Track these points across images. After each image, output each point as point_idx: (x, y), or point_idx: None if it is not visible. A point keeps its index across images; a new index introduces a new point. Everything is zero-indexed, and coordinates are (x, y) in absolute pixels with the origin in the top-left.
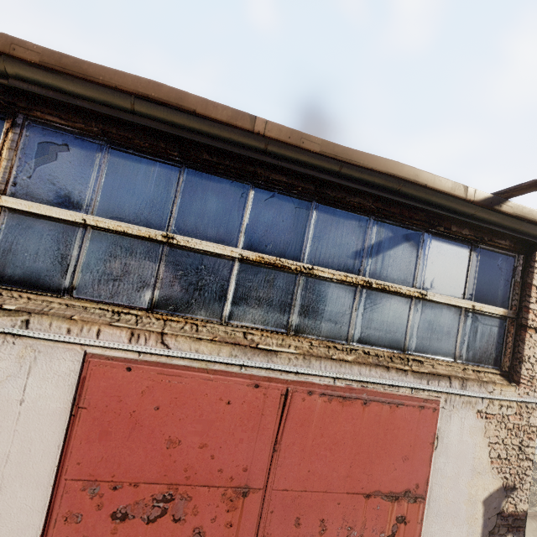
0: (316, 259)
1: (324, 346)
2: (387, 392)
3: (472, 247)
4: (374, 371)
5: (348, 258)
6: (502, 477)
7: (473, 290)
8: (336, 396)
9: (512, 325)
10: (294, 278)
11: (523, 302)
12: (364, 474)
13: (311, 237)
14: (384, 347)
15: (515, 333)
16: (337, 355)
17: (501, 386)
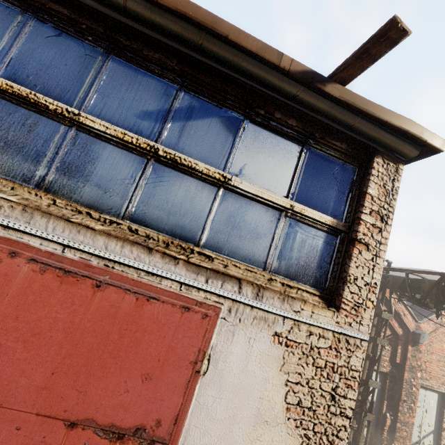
0: (90, 108)
1: (72, 210)
2: (142, 281)
3: (300, 142)
4: (129, 249)
5: (134, 116)
6: (301, 434)
7: (296, 189)
8: (53, 267)
9: (342, 241)
10: (54, 121)
11: (357, 213)
12: (73, 389)
13: (89, 83)
14: (163, 231)
15: (345, 250)
16: (83, 220)
17: (313, 307)
